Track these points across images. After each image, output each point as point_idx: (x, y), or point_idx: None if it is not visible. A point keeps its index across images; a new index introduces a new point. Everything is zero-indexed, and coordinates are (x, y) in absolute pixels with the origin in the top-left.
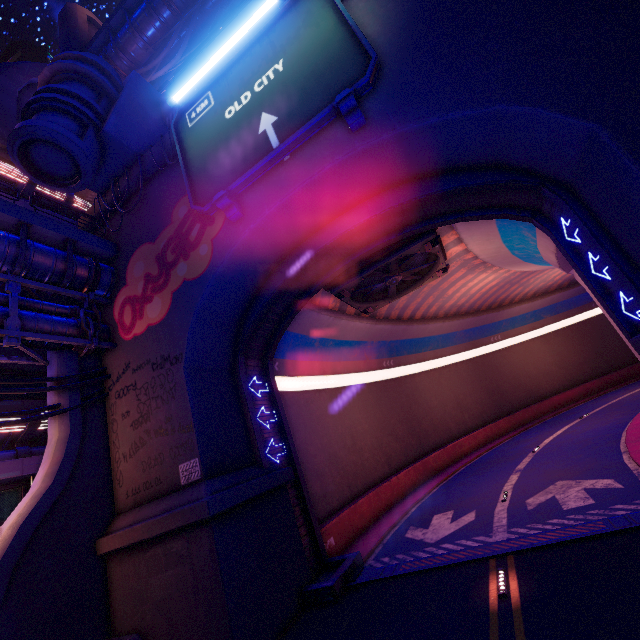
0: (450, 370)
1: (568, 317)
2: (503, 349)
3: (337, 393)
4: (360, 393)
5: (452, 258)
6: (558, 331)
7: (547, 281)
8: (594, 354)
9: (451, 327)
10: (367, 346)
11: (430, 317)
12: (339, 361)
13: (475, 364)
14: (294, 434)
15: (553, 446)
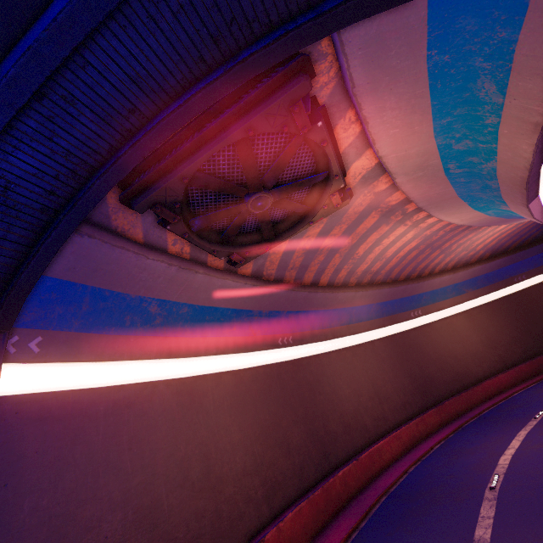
0: (366, 349)
1: (490, 292)
2: (425, 325)
3: (193, 385)
4: (237, 383)
5: (357, 187)
6: (481, 307)
7: (469, 250)
8: (522, 332)
9: (365, 298)
10: (253, 317)
11: (339, 284)
12: (203, 336)
13: (394, 342)
14: (40, 485)
15: (524, 480)
